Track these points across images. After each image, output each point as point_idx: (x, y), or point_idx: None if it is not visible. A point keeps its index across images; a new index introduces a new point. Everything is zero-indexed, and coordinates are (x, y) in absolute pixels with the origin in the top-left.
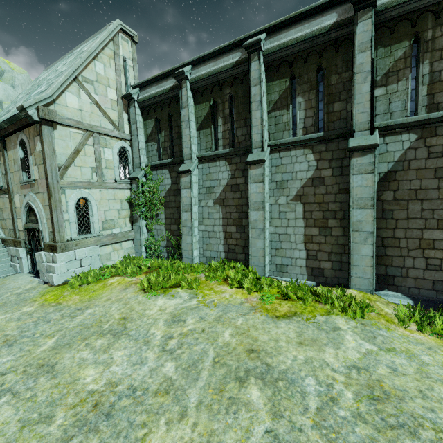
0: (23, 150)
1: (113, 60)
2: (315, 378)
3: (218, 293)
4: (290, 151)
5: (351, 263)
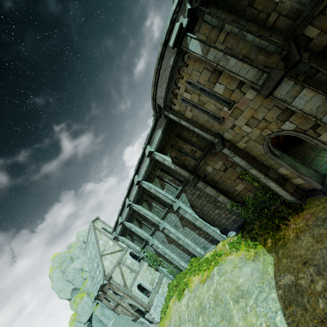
0: (111, 289)
1: (101, 234)
2: (208, 302)
3: (193, 282)
4: (166, 216)
5: (212, 235)
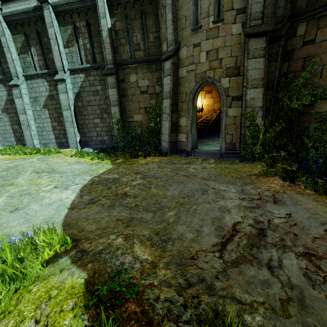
0: None
1: None
2: None
3: None
4: (35, 79)
5: (68, 137)
